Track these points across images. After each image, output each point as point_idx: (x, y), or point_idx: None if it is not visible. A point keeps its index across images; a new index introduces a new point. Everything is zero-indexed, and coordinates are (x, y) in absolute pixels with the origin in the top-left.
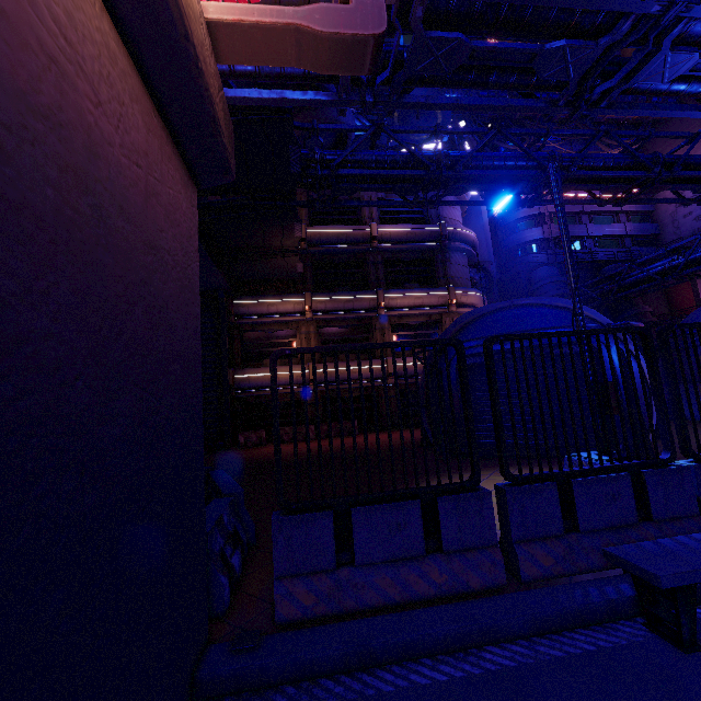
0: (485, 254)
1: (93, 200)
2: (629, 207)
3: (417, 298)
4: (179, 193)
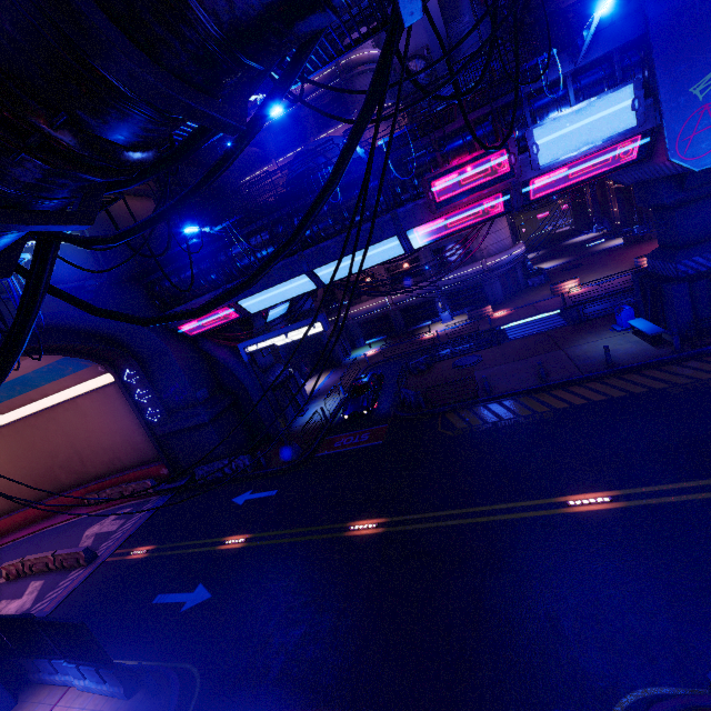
0: (424, 37)
1: (138, 218)
2: None
3: (335, 132)
4: (148, 204)
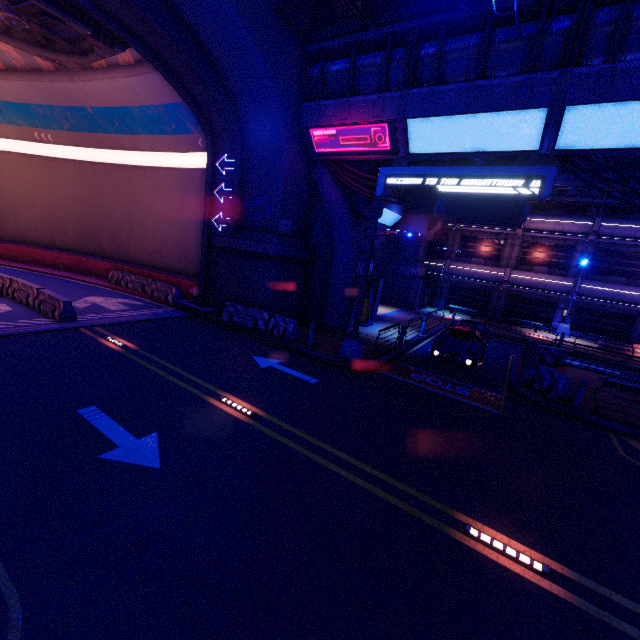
0: None
1: None
2: None
3: None
4: None
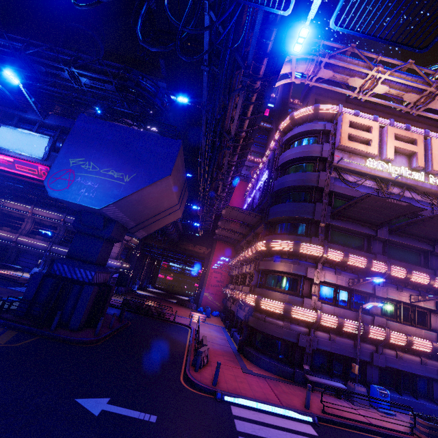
0: None
1: None
2: (248, 164)
3: None
4: None
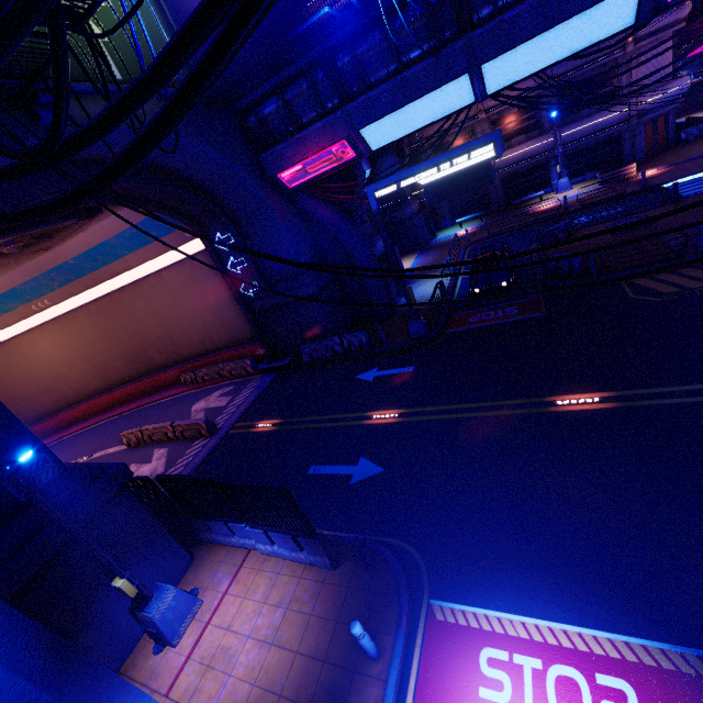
0: None
1: None
2: None
3: None
4: None
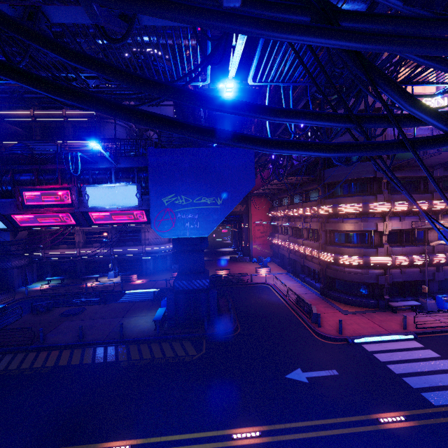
0: None
1: None
2: None
3: (82, 143)
4: None
